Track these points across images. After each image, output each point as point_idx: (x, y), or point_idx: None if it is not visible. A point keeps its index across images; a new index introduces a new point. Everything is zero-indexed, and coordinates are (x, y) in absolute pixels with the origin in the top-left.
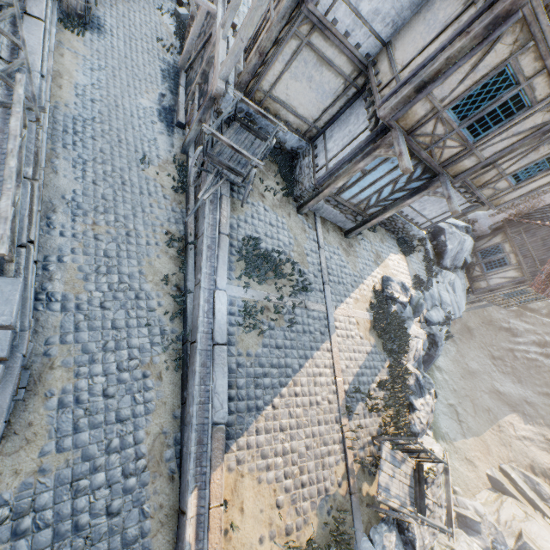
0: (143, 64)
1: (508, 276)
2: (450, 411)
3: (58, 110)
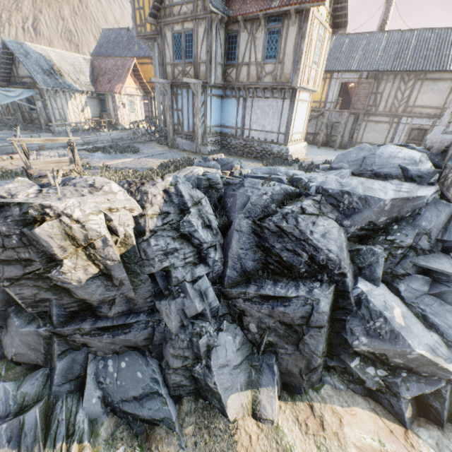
0: None
1: None
2: None
3: None
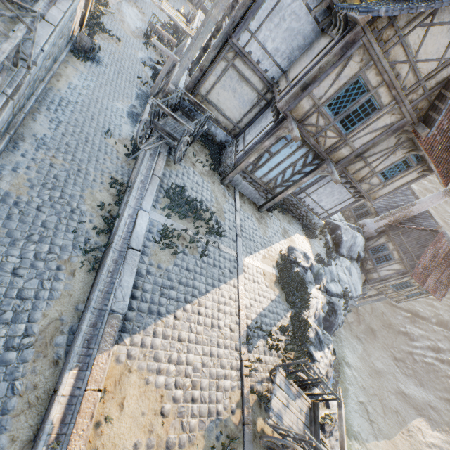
0: (124, 87)
1: (393, 268)
2: (361, 408)
3: (52, 91)
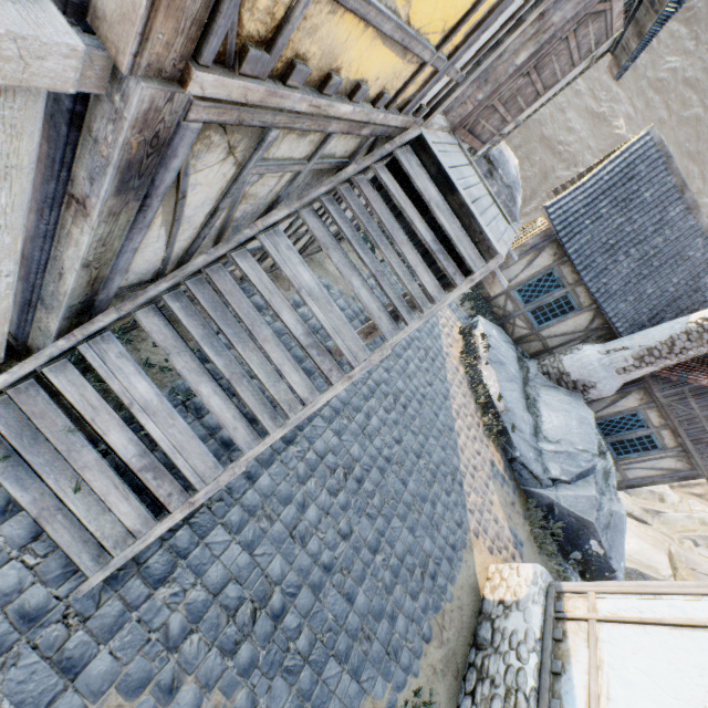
0: None
1: (662, 467)
2: None
3: None
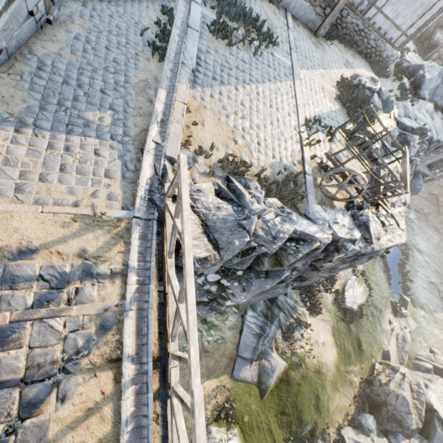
0: None
1: None
2: (431, 287)
3: None
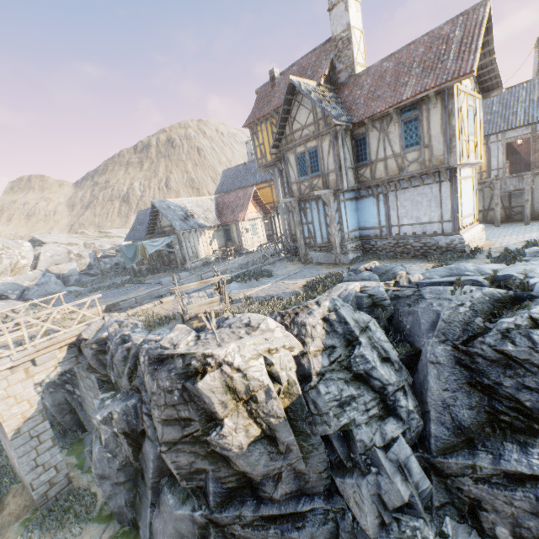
0: None
1: None
2: None
3: None
